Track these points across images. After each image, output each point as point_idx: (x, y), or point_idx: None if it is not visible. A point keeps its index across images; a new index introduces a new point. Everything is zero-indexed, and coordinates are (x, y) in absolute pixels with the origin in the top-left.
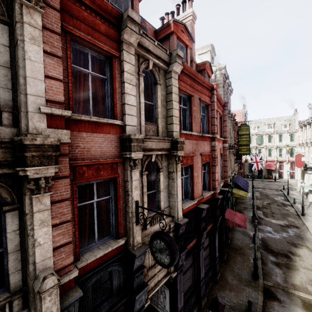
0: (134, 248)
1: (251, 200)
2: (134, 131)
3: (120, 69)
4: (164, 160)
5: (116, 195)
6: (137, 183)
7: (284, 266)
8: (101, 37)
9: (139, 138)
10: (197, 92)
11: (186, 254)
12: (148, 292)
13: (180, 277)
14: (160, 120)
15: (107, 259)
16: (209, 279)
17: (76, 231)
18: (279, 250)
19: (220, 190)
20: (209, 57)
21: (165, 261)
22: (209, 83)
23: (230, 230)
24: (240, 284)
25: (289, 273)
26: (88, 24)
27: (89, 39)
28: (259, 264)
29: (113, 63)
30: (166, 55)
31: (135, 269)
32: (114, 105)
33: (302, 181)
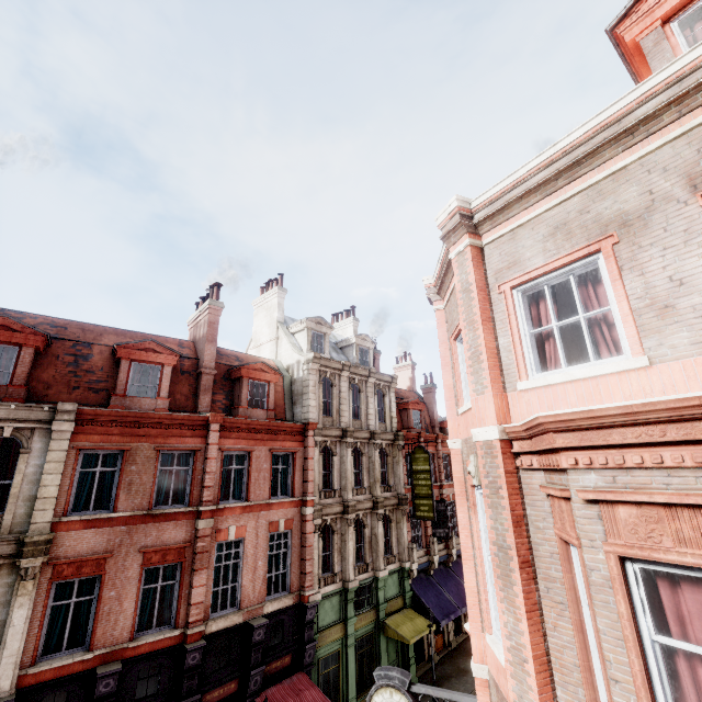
0: None
1: None
2: None
3: None
4: (8, 573)
5: None
6: None
7: None
8: None
9: None
10: (151, 438)
11: None
12: None
13: None
14: (11, 507)
15: None
16: None
17: None
18: None
19: (247, 623)
20: (306, 337)
21: None
22: (194, 416)
23: None
24: None
25: None
26: None
27: None
28: None
29: None
30: (44, 413)
31: None
32: None
33: None
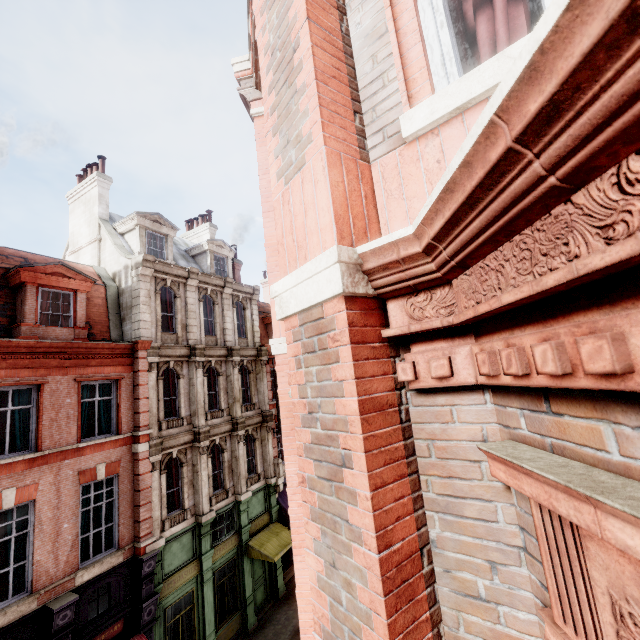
0: None
1: None
2: None
3: None
4: None
5: None
6: None
7: None
8: None
9: None
10: None
11: None
12: None
13: None
14: None
15: None
16: None
17: None
18: None
19: (45, 607)
20: (138, 237)
21: None
22: None
23: None
24: None
25: None
26: None
27: None
28: None
29: None
30: None
31: None
32: None
33: None
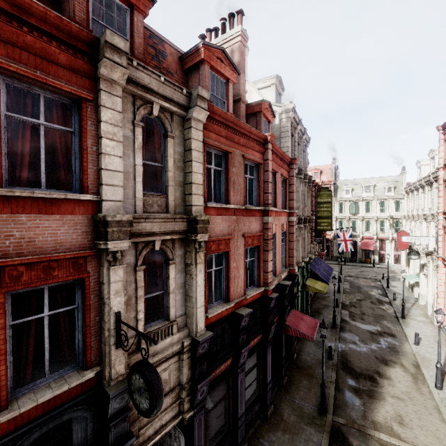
0: (111, 383)
1: (336, 294)
2: (119, 208)
3: (97, 118)
4: (178, 247)
5: (83, 305)
6: (120, 286)
7: (366, 394)
8: (60, 71)
9: (122, 219)
10: (240, 146)
11: (213, 382)
12: (142, 444)
13: (200, 418)
14: (171, 189)
15: (62, 402)
16: (256, 415)
17: (2, 365)
18: (363, 369)
19: (279, 284)
20: (273, 93)
21: (144, 406)
22: (260, 133)
23: (299, 340)
24: (299, 422)
25: (371, 405)
26: (36, 52)
27: (36, 75)
28: (331, 392)
29: (83, 109)
30: (182, 96)
31: (111, 414)
32: (83, 171)
33: (407, 268)
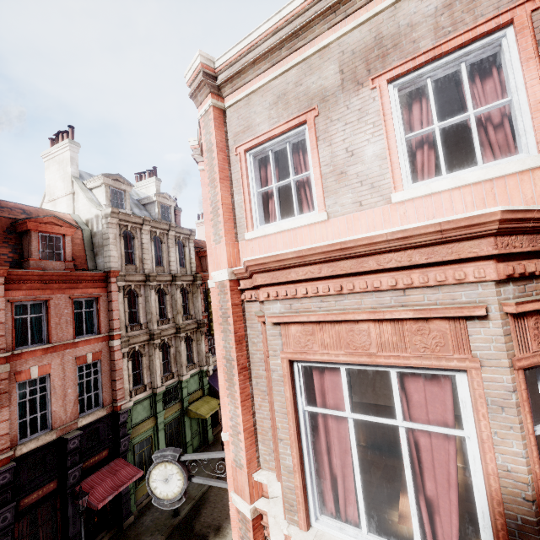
0: None
1: None
2: None
3: None
4: None
5: None
6: None
7: None
8: None
9: None
10: None
11: None
12: None
13: None
14: None
15: None
16: None
17: None
18: (204, 526)
19: (61, 438)
20: (104, 193)
21: None
22: None
23: None
24: None
25: None
26: None
27: None
28: None
29: None
30: None
31: None
32: None
33: None
